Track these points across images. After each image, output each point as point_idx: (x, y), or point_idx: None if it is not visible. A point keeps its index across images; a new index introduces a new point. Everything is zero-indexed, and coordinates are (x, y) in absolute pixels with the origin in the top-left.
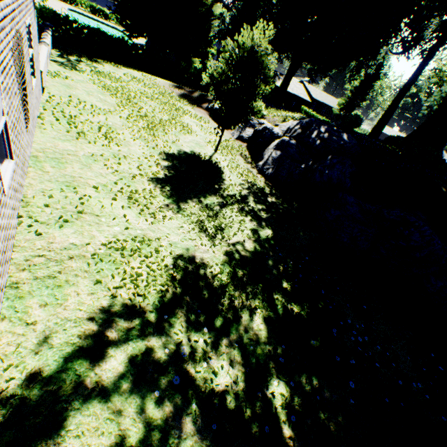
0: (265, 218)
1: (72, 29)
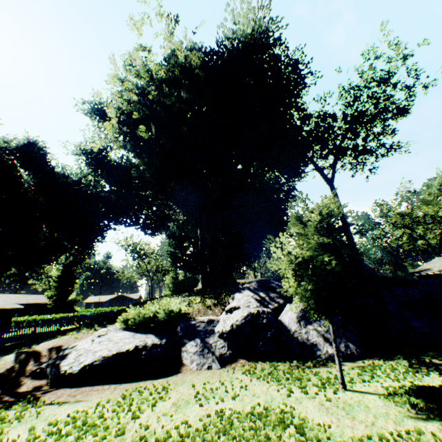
0: None
1: None
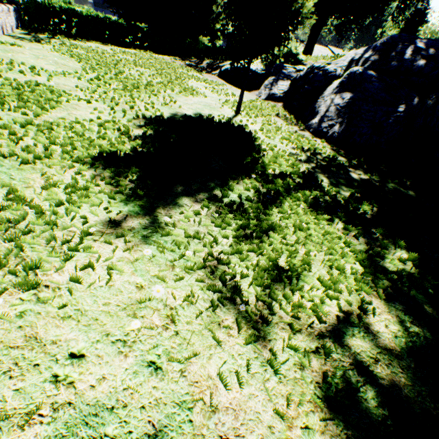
0: (372, 217)
1: (60, 22)
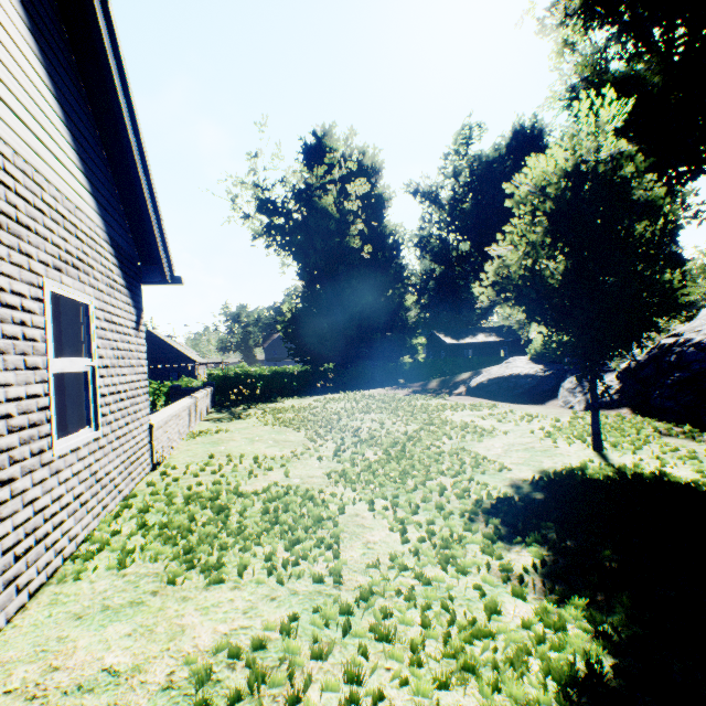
0: None
1: (245, 387)
